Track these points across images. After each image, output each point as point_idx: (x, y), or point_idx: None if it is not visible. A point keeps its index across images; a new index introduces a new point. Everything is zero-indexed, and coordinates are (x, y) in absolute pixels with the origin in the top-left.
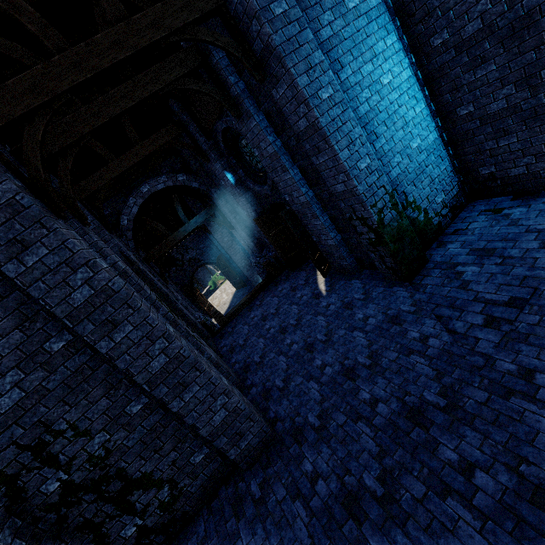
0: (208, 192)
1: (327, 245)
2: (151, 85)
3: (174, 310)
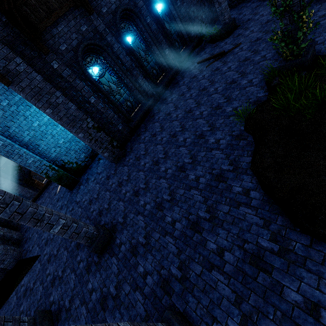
0: None
1: None
2: None
3: None
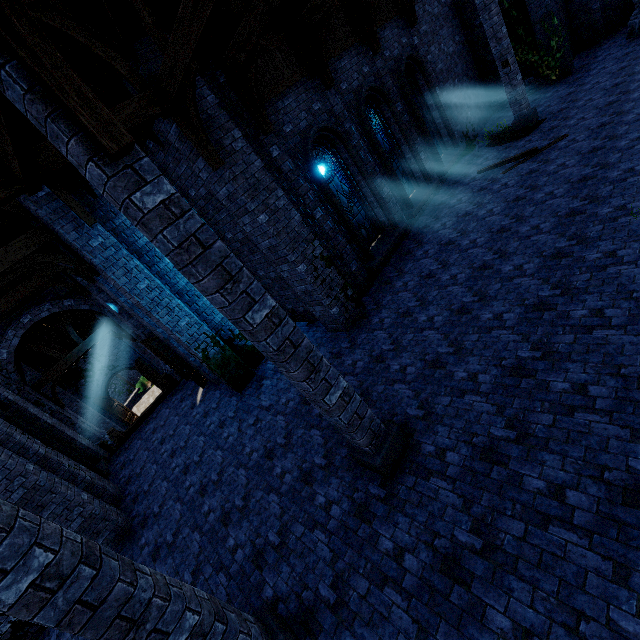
0: (101, 312)
1: (194, 365)
2: (7, 277)
3: (53, 443)
